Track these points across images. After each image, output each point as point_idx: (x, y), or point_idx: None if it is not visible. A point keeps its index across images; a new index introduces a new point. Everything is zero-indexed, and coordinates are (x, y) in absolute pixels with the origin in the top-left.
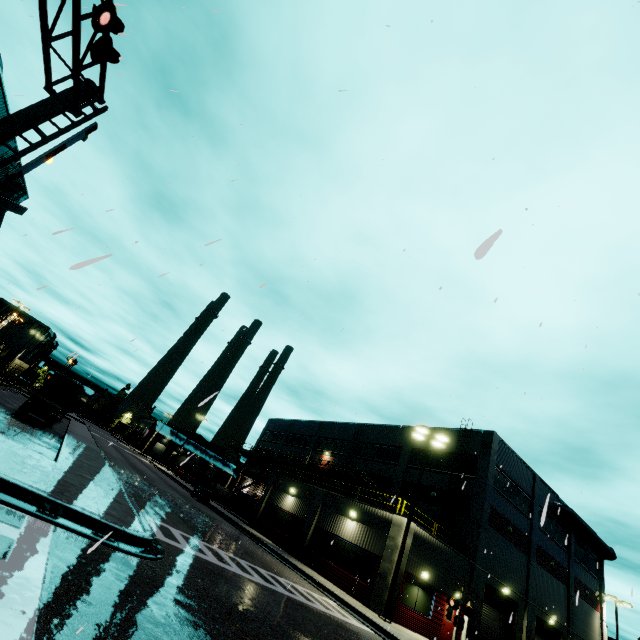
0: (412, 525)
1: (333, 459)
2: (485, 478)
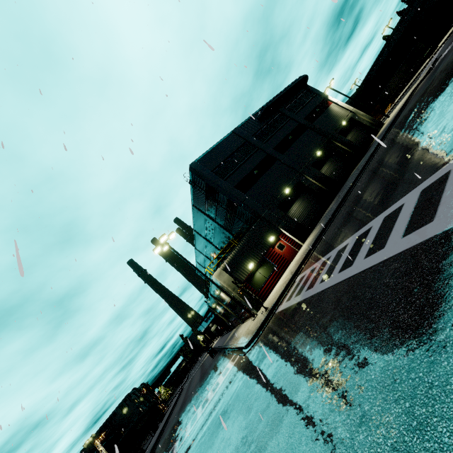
0: (218, 271)
1: (215, 254)
2: (217, 186)
